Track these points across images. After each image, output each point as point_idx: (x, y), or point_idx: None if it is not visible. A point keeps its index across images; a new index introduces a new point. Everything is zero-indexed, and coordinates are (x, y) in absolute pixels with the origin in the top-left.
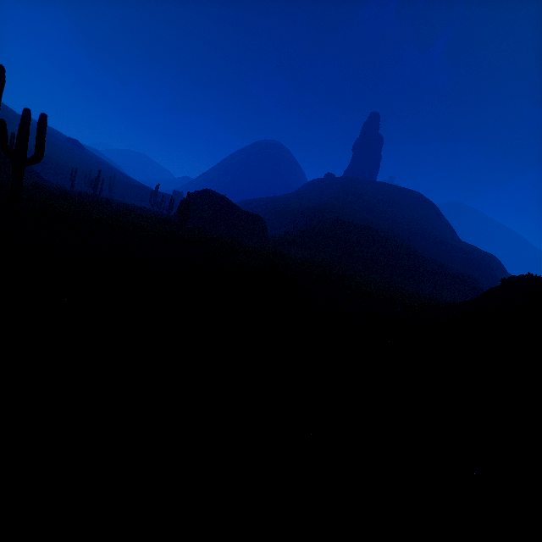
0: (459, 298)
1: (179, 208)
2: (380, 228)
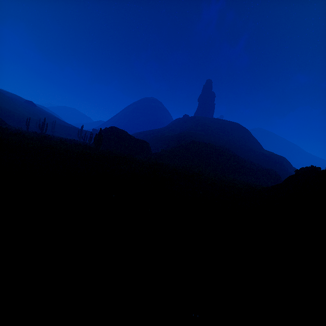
0: (268, 183)
1: (95, 138)
2: (218, 144)
